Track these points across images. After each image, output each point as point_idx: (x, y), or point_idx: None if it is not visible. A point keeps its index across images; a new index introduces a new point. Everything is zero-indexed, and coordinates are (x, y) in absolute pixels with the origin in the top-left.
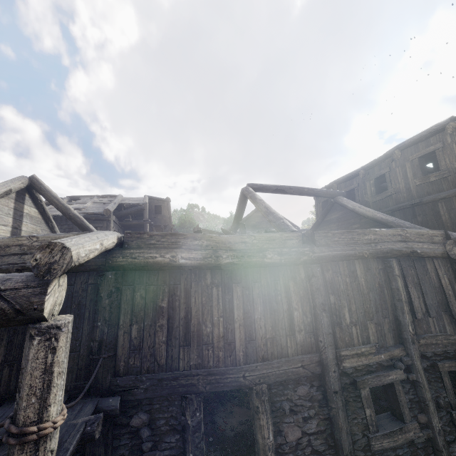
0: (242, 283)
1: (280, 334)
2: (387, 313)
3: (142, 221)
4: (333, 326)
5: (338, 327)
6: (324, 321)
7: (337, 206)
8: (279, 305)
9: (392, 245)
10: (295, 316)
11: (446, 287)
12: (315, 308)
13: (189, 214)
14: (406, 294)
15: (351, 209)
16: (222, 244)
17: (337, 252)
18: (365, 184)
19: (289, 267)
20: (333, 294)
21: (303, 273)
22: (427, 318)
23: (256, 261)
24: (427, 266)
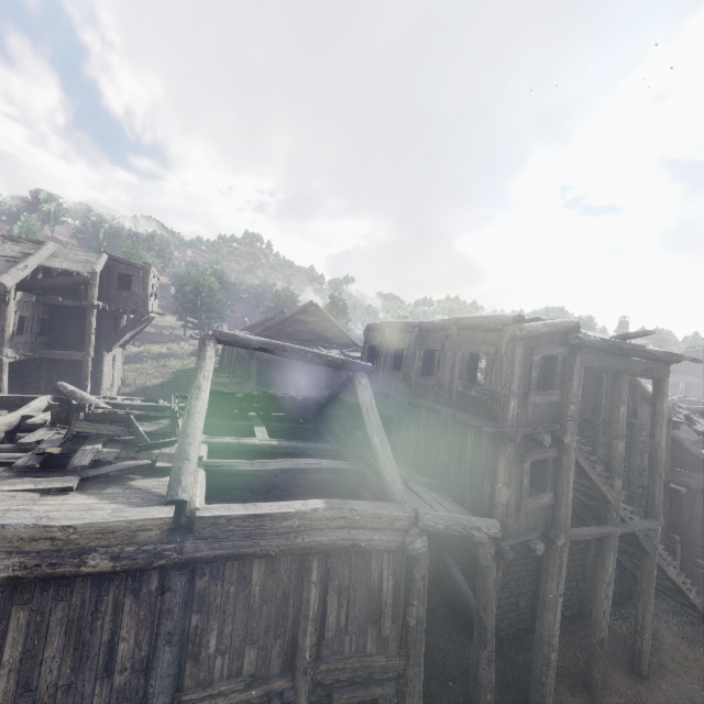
0: (33, 604)
1: (85, 678)
2: (283, 632)
3: (82, 304)
4: (183, 660)
5: (192, 660)
6: (164, 659)
7: (354, 386)
8: (96, 635)
9: (324, 536)
10: (120, 650)
11: (386, 593)
12: (157, 637)
13: (219, 270)
14: (319, 608)
15: (360, 407)
16: (5, 543)
17: (223, 551)
18: (415, 351)
19: (133, 573)
20: (198, 613)
21: (155, 583)
22: (343, 635)
23: (65, 571)
24: (371, 561)
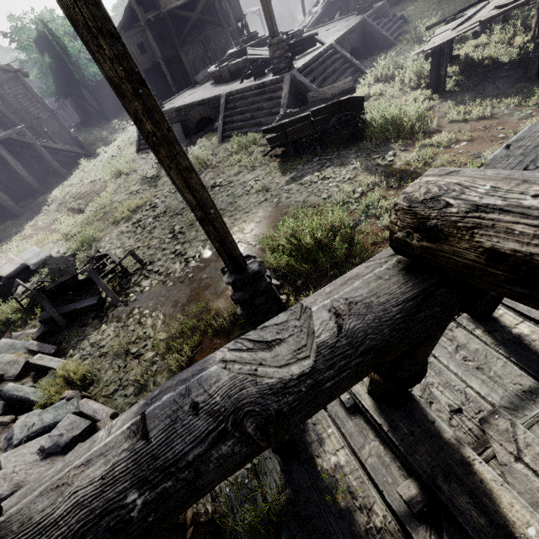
0: None
1: None
2: None
3: None
4: None
5: None
6: None
7: None
8: None
9: None
10: None
11: None
12: None
13: None
14: None
15: None
16: None
17: None
18: None
19: None
20: None
21: None
22: None
23: None
24: None
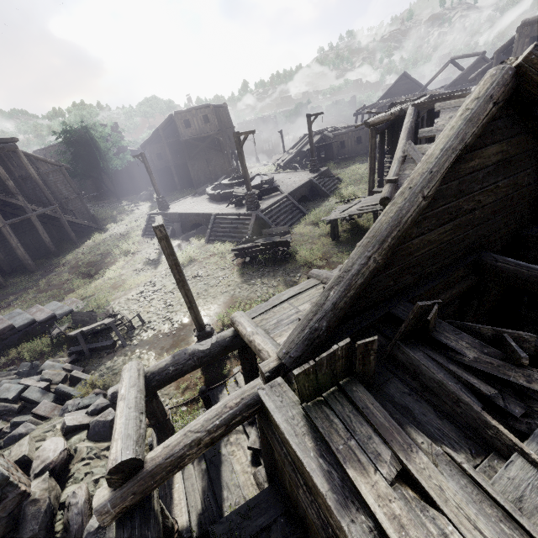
0: None
1: None
2: None
3: None
4: None
5: None
6: None
7: None
8: None
9: None
10: None
11: None
12: None
13: None
14: None
15: None
16: None
17: None
18: (47, 153)
19: None
20: None
21: None
22: None
23: None
24: None
